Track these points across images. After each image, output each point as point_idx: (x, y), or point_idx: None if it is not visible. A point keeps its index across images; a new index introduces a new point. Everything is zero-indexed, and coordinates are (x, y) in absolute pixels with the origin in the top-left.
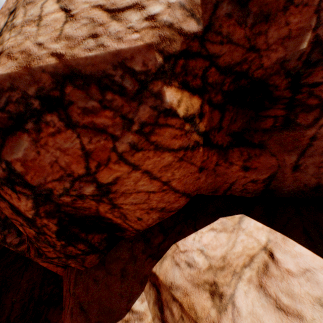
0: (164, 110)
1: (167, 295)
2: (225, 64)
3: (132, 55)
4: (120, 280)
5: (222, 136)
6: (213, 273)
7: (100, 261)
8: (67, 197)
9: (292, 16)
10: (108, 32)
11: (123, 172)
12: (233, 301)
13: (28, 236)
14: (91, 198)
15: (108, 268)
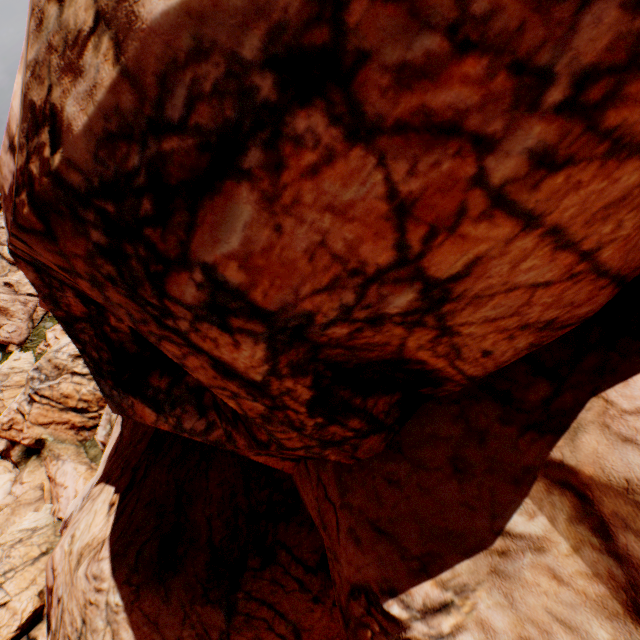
0: None
1: (621, 506)
2: None
3: None
4: (455, 479)
5: None
6: None
7: (388, 446)
8: (342, 327)
9: None
10: None
11: (494, 241)
12: None
13: (246, 416)
14: (396, 321)
15: (414, 458)
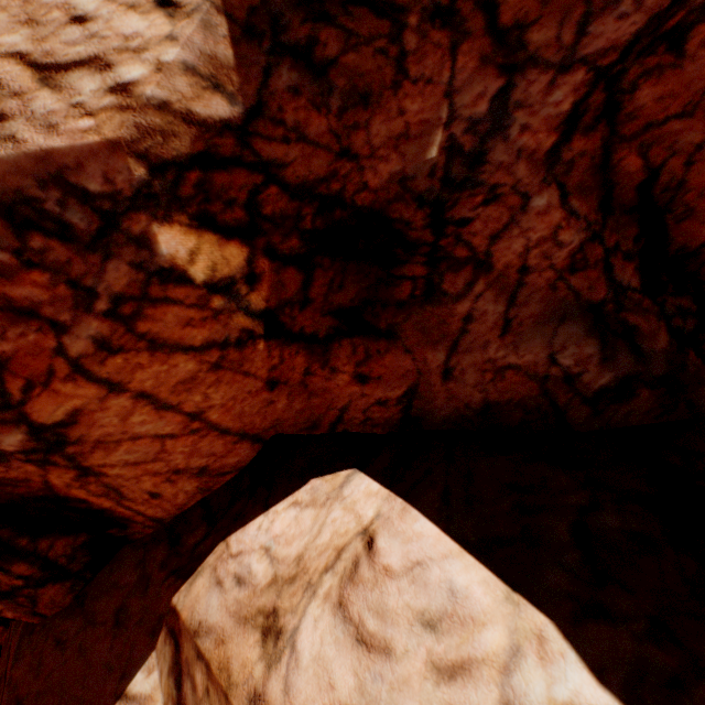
0: (159, 270)
1: (190, 650)
2: (299, 180)
3: (80, 161)
4: (112, 634)
5: (313, 317)
6: (277, 592)
7: (77, 598)
8: None
9: (410, 100)
10: (29, 111)
11: (88, 398)
12: (294, 640)
13: None
14: (23, 458)
15: (91, 611)
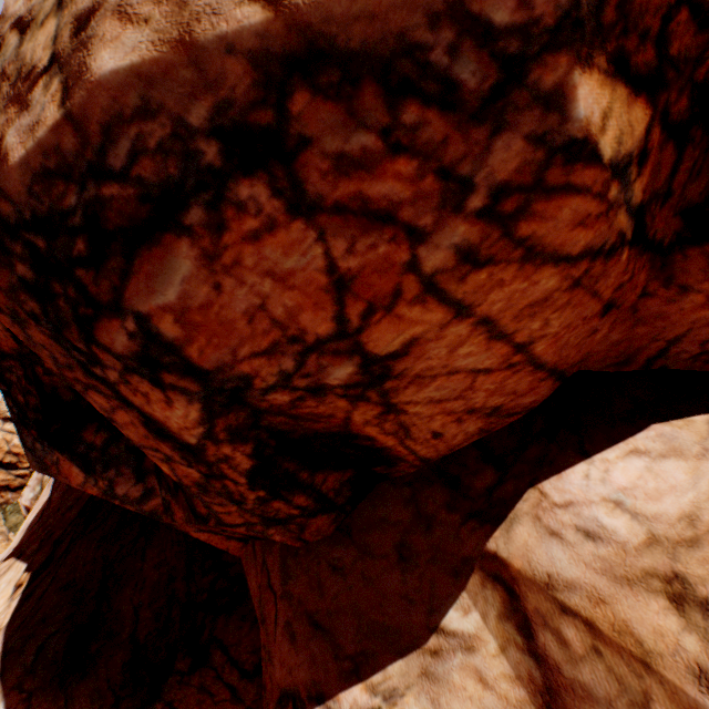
0: (565, 144)
1: (542, 602)
2: None
3: None
4: (399, 568)
5: (666, 217)
6: (667, 554)
7: (338, 529)
8: (283, 394)
9: None
10: None
11: (429, 325)
12: None
13: (181, 483)
14: (339, 393)
15: (362, 543)
